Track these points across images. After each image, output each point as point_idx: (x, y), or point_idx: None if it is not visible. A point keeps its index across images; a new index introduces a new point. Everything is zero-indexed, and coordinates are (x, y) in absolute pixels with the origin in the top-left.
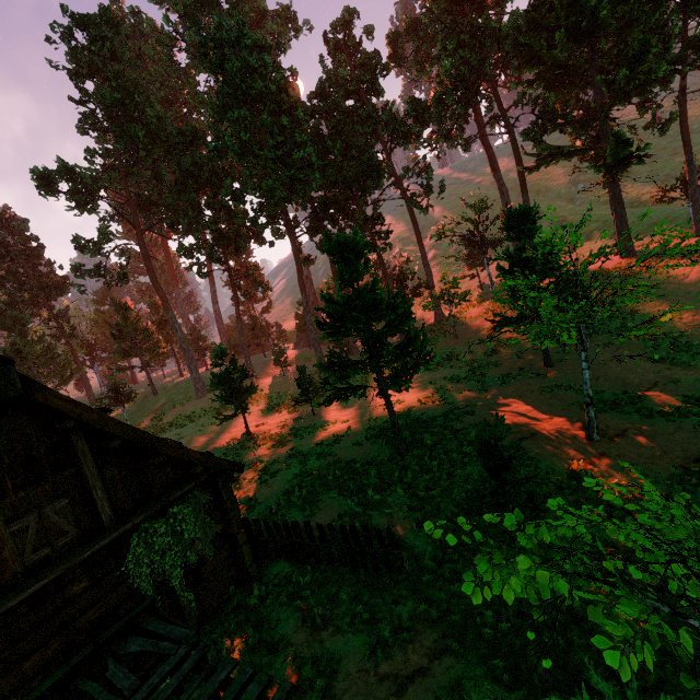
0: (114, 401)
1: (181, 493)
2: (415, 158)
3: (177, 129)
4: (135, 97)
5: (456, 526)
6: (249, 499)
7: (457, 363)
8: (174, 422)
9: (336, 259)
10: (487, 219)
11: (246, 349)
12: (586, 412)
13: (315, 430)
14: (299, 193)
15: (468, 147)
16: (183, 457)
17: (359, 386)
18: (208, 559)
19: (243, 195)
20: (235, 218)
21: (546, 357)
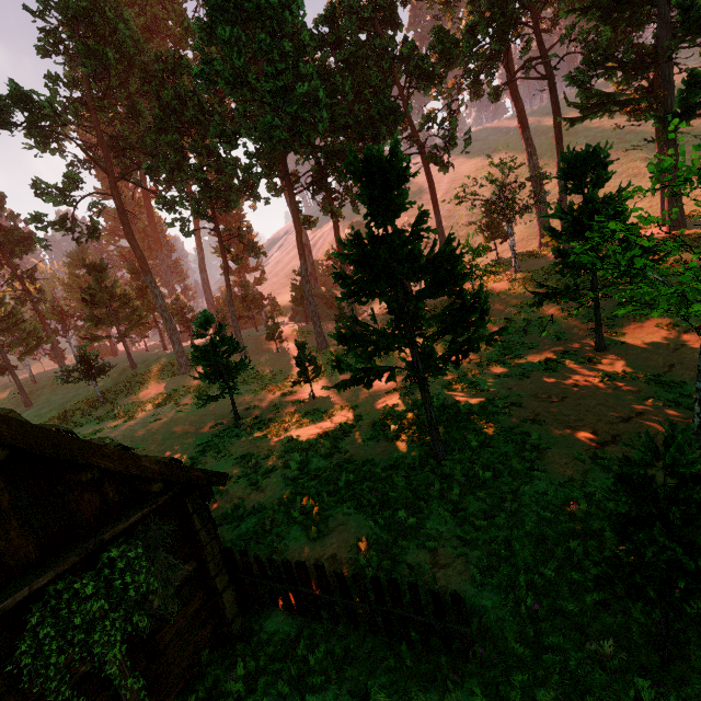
0: (84, 375)
1: (123, 527)
2: (432, 111)
3: (156, 51)
4: (105, 12)
5: (543, 579)
6: (235, 507)
7: (482, 344)
8: (152, 400)
9: (363, 187)
10: (515, 181)
11: (236, 321)
12: (698, 412)
13: (317, 417)
14: (301, 135)
15: (497, 96)
16: (128, 470)
17: (384, 367)
18: (169, 618)
19: (235, 136)
20: (225, 163)
21: (599, 338)
